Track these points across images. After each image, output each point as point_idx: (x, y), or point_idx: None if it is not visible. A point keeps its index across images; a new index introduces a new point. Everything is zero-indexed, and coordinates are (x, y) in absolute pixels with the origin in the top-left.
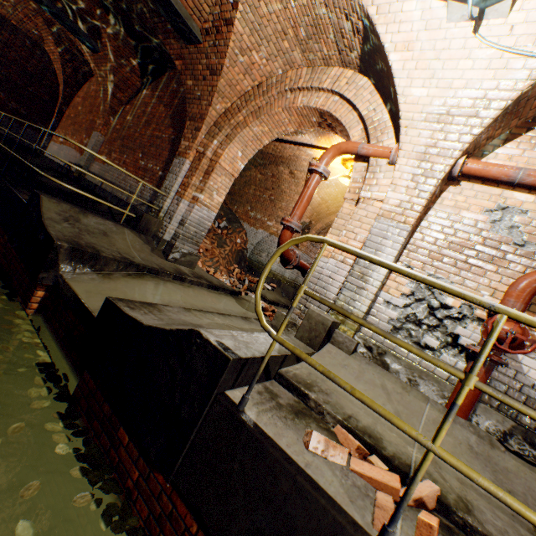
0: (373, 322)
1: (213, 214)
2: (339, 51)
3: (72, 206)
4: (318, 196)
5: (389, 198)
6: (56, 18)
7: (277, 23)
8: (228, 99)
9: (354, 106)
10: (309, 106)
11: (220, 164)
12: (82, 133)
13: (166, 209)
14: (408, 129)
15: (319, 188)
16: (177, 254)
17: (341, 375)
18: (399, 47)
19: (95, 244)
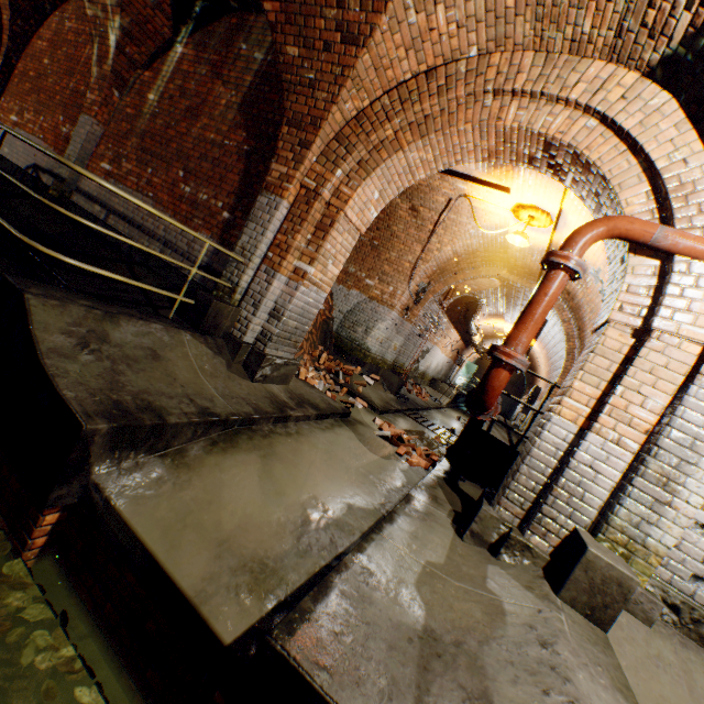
0: (674, 557)
1: (322, 296)
2: (621, 30)
3: (87, 305)
4: (451, 248)
5: None
6: None
7: None
8: (367, 92)
9: (635, 146)
10: (531, 129)
11: (345, 214)
12: (56, 112)
13: (244, 287)
14: None
15: (456, 239)
16: (269, 368)
17: (670, 695)
18: None
19: (148, 393)
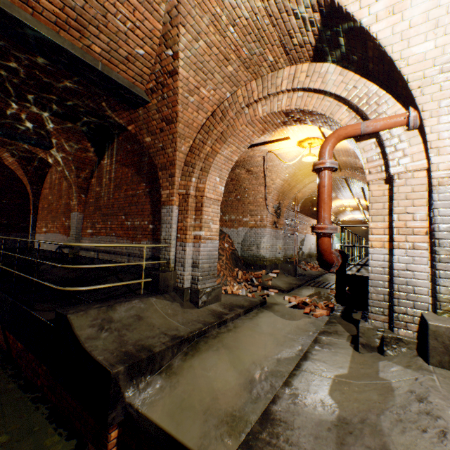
0: None
1: (216, 243)
2: (287, 52)
3: (97, 307)
4: (279, 179)
5: (438, 164)
6: (8, 138)
7: (218, 53)
8: (189, 138)
9: (326, 93)
10: (273, 112)
11: (206, 196)
12: (61, 217)
13: (173, 258)
14: (422, 88)
15: (279, 173)
16: (204, 296)
17: None
18: (380, 15)
19: (141, 340)
